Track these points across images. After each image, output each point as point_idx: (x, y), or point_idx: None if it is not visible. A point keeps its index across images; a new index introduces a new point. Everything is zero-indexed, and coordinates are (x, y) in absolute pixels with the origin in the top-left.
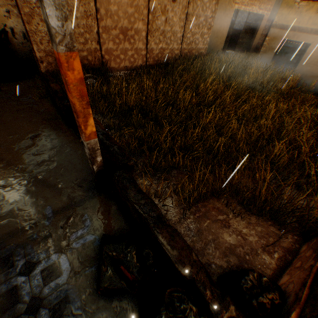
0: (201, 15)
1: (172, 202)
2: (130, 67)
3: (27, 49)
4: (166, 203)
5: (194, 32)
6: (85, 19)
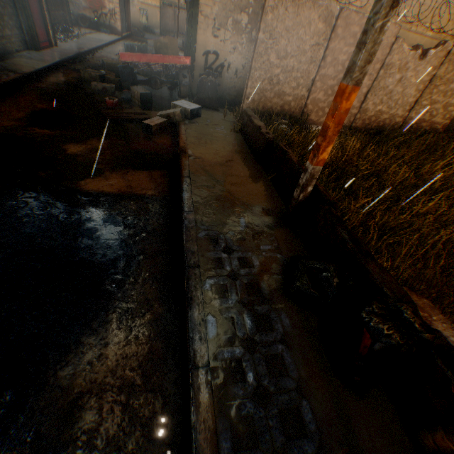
0: None
1: None
2: None
3: (231, 85)
4: None
5: (434, 99)
6: (308, 65)
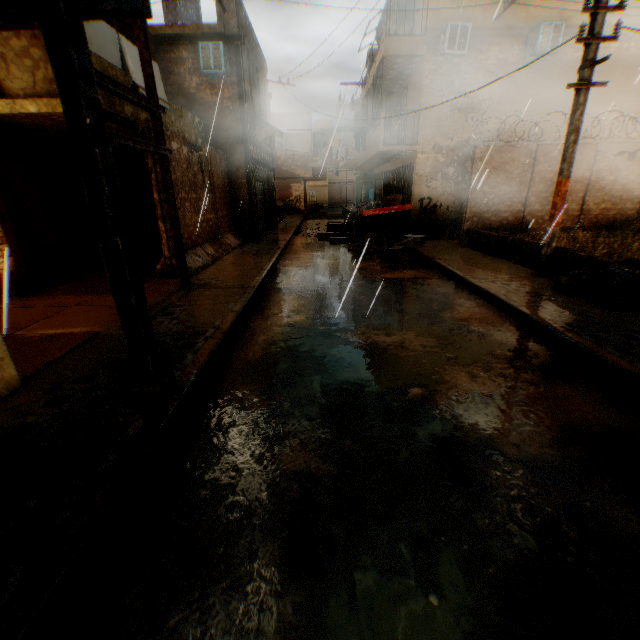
0: None
1: None
2: None
3: (444, 218)
4: None
5: None
6: (517, 186)
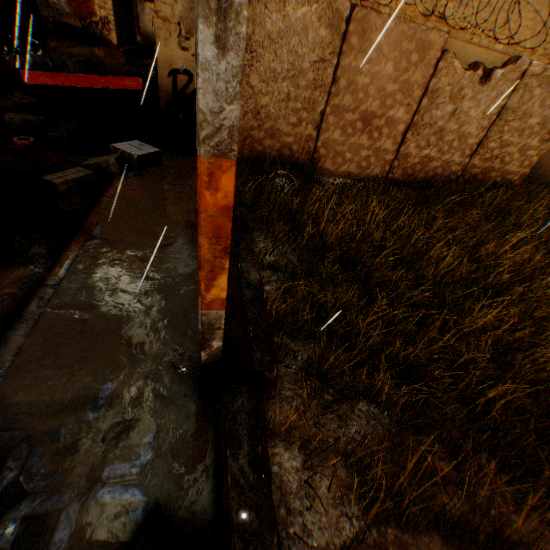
0: (534, 112)
1: (329, 486)
2: (356, 175)
3: None
4: (315, 478)
5: (507, 139)
6: (311, 90)
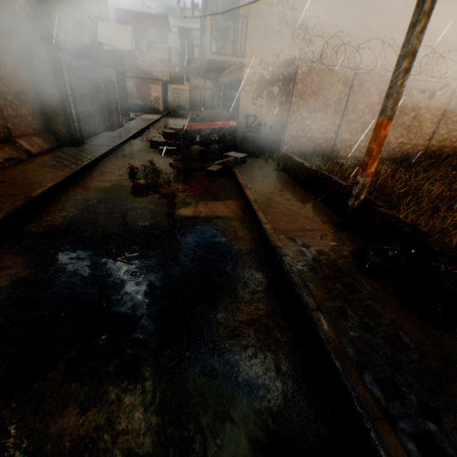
0: None
1: None
2: (358, 158)
3: (267, 137)
4: None
5: (450, 128)
6: (333, 114)
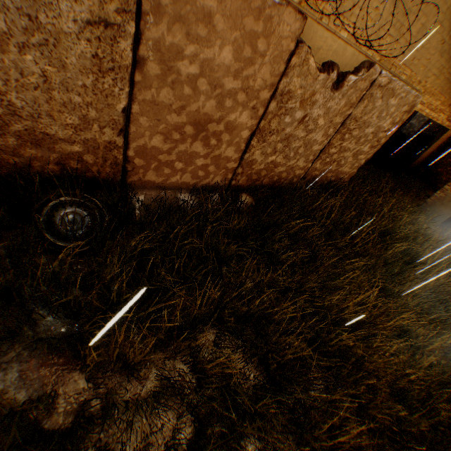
0: (372, 122)
1: None
2: (192, 184)
3: None
4: None
5: (346, 145)
6: (94, 74)
